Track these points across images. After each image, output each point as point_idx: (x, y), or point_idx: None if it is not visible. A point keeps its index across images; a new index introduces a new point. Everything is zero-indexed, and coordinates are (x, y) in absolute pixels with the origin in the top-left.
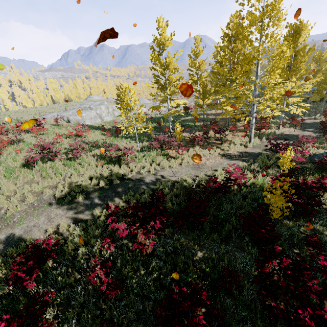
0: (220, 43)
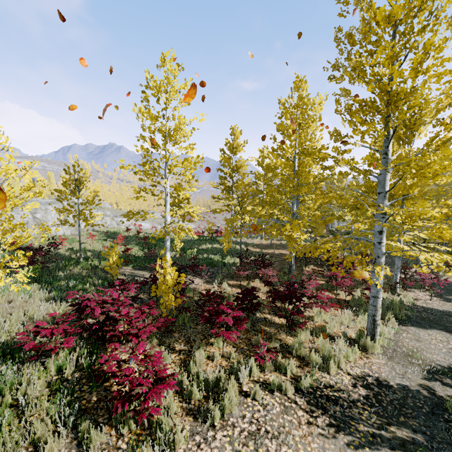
0: (267, 147)
